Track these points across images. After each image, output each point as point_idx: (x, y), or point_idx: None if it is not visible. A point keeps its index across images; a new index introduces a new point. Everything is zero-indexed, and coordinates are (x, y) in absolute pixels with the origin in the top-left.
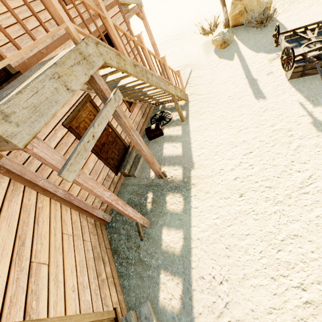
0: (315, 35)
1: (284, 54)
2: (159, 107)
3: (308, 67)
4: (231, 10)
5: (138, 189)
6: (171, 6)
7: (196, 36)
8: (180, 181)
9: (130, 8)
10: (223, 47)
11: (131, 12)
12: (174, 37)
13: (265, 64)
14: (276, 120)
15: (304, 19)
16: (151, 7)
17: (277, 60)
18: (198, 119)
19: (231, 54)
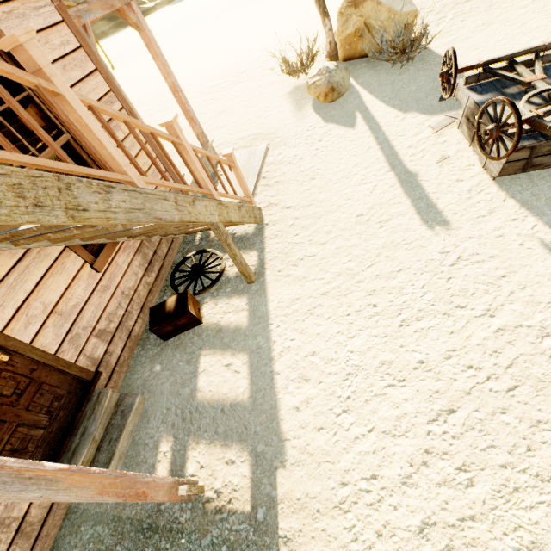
0: (541, 75)
1: (469, 116)
2: (196, 237)
3: (542, 150)
4: (339, 27)
5: (111, 544)
6: (229, 25)
7: (276, 78)
8: (245, 518)
9: (157, 28)
10: (331, 98)
11: (94, 3)
12: (234, 78)
13: (427, 137)
14: (496, 294)
15: (483, 47)
16: (193, 26)
17: (452, 128)
18: (290, 278)
19: (348, 114)
